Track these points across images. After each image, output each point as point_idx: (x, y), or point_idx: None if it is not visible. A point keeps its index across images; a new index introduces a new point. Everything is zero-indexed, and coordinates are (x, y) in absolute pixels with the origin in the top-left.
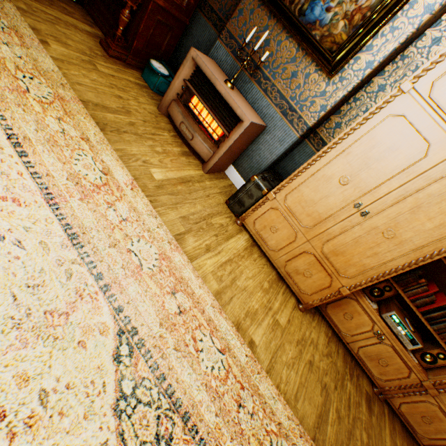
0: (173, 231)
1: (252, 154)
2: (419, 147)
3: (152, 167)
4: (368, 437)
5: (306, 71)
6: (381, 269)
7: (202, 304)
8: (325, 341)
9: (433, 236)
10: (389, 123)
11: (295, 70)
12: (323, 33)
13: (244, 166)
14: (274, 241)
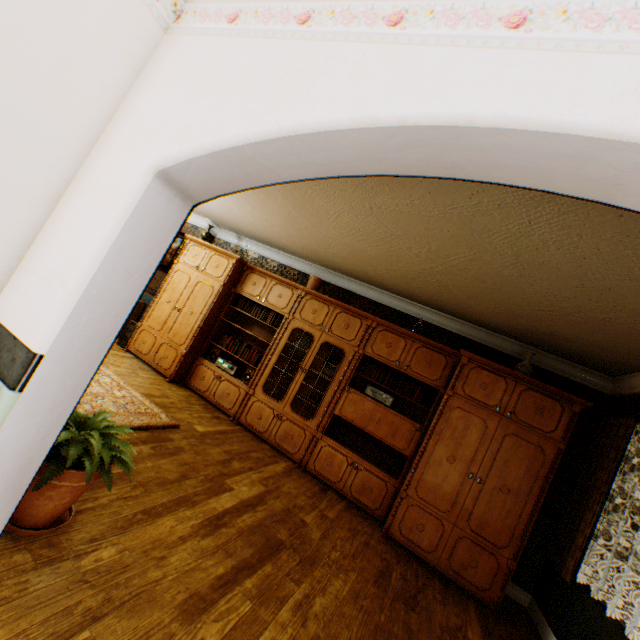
0: None
1: None
2: (188, 277)
3: None
4: (200, 417)
5: (161, 275)
6: (194, 330)
7: None
8: (187, 394)
9: (204, 305)
10: (177, 274)
11: (156, 276)
12: (164, 261)
13: None
14: (147, 348)
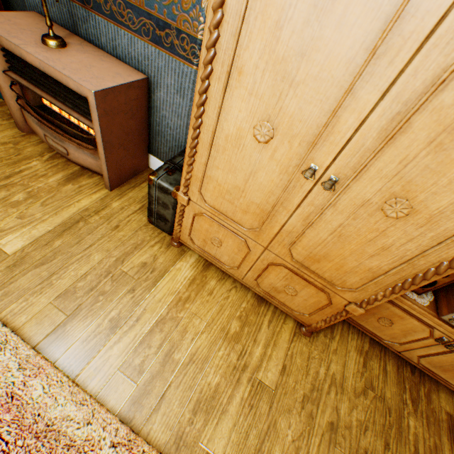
0: (42, 332)
1: (161, 129)
2: None
3: (4, 236)
4: None
5: None
6: (406, 272)
7: (92, 452)
8: (359, 364)
9: None
10: None
11: None
12: None
13: (163, 151)
14: (227, 256)
